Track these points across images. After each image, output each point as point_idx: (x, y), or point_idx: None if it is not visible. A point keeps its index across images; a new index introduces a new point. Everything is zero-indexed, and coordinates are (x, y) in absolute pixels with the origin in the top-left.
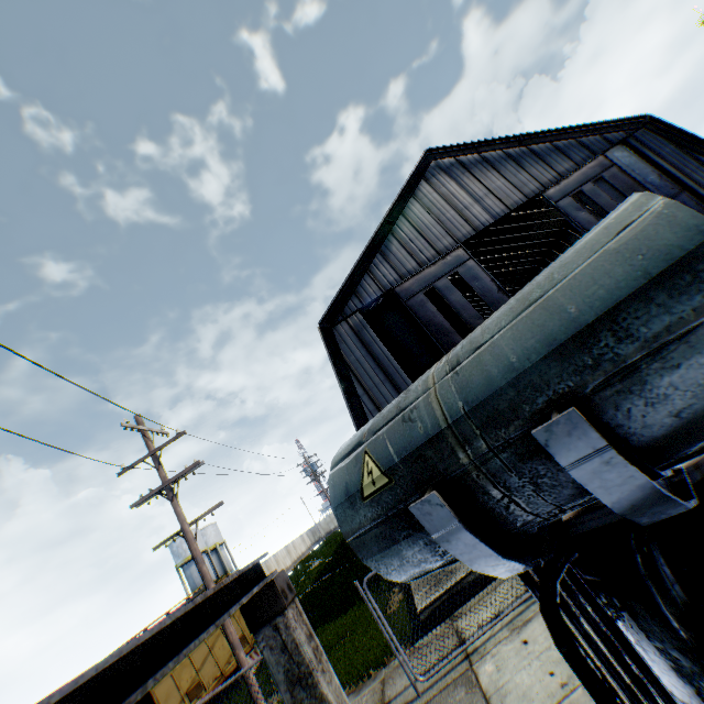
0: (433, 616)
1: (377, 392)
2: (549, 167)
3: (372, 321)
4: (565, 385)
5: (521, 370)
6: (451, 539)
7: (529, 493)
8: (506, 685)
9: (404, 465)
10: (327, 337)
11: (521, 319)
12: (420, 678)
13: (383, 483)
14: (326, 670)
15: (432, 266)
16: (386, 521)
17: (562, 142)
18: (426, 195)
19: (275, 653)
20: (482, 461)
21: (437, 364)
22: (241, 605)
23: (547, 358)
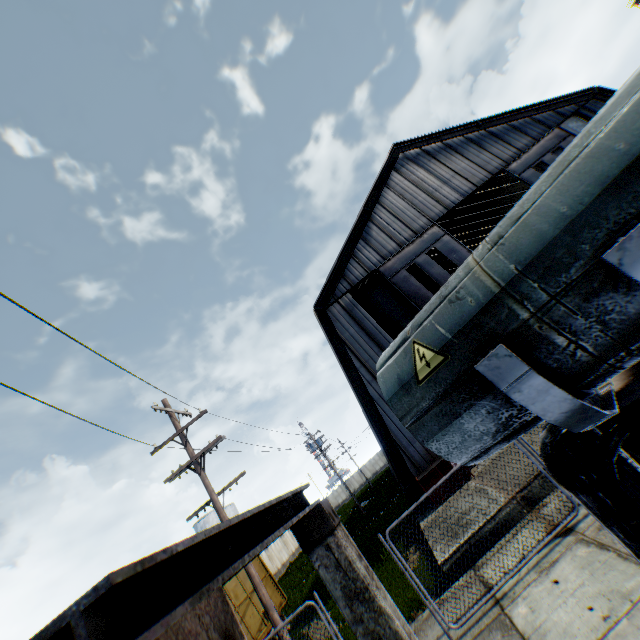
0: (455, 567)
1: (373, 363)
2: (508, 145)
3: (361, 300)
4: (626, 213)
5: (574, 214)
6: (522, 388)
7: (595, 334)
8: (543, 625)
9: (458, 339)
10: (322, 318)
11: (564, 176)
12: (453, 625)
13: (438, 362)
14: (379, 587)
15: (411, 245)
16: (445, 397)
17: (518, 121)
18: (397, 183)
19: (330, 572)
20: (543, 311)
21: (473, 253)
22: (293, 529)
23: (601, 195)
